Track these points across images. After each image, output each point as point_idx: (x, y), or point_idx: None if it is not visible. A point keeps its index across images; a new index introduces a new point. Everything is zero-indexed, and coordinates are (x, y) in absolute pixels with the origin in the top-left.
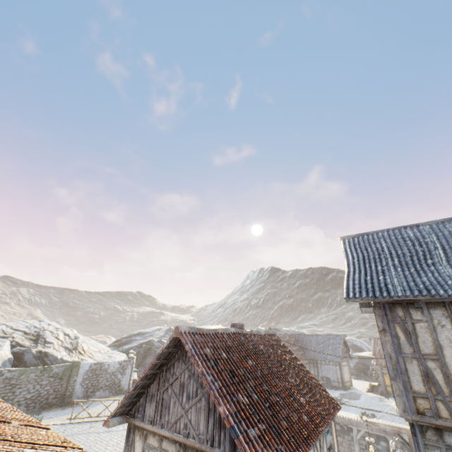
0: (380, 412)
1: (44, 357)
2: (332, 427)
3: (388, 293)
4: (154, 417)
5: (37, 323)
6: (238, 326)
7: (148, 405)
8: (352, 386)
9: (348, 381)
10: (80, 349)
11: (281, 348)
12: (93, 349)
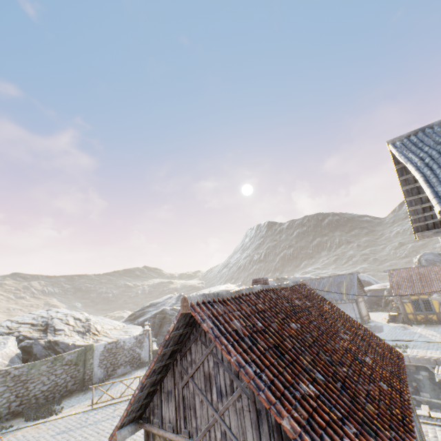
0: (410, 342)
1: (54, 346)
2: None
3: None
4: (176, 423)
5: (45, 313)
6: (262, 282)
7: (165, 406)
8: (370, 319)
9: (366, 316)
10: (93, 331)
11: (316, 298)
12: (108, 327)
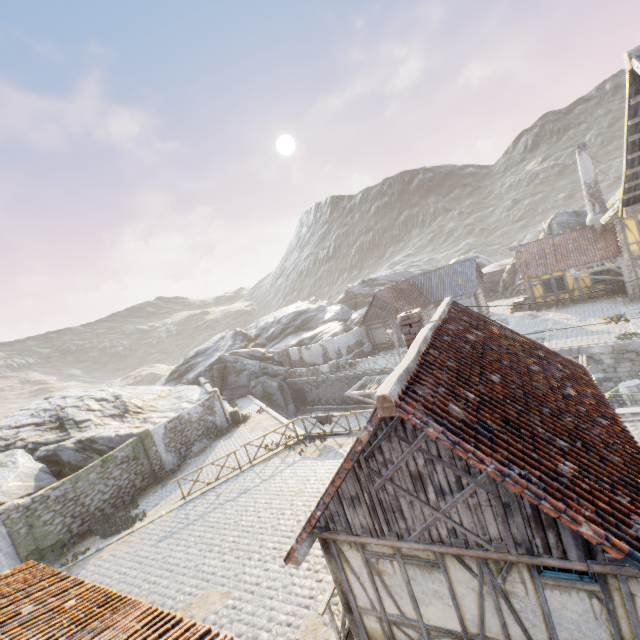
0: (545, 332)
1: (90, 445)
2: None
3: None
4: (374, 528)
5: (45, 404)
6: (416, 319)
7: (351, 513)
8: (490, 313)
9: (485, 309)
10: (133, 410)
11: (479, 321)
12: (149, 398)
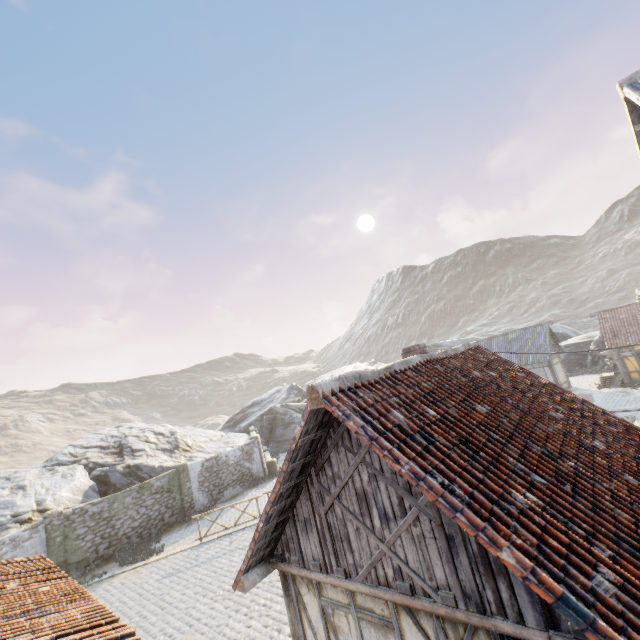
0: (638, 411)
1: (136, 471)
2: None
3: None
4: (323, 560)
5: (115, 431)
6: (417, 351)
7: (304, 539)
8: (571, 387)
9: (565, 383)
10: (183, 447)
11: (502, 365)
12: (202, 440)
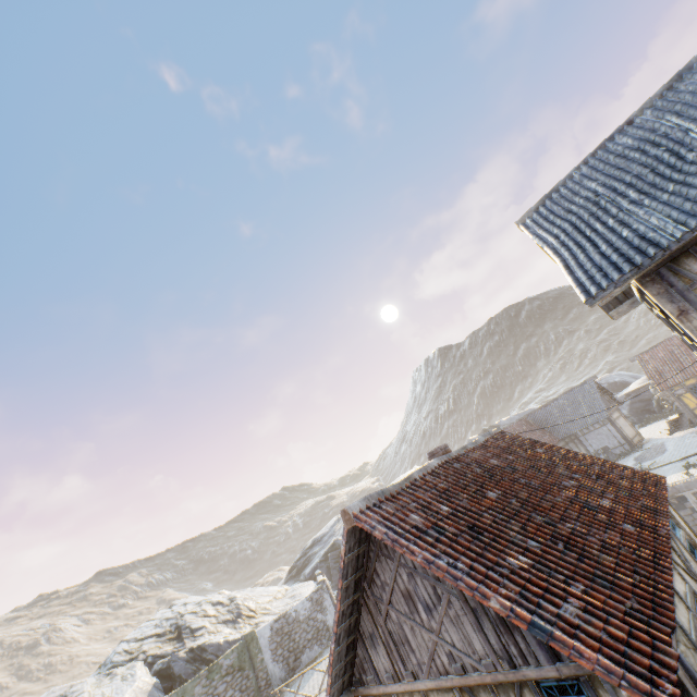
0: None
1: (200, 654)
2: (674, 515)
3: (656, 246)
4: (393, 669)
5: (168, 613)
6: (440, 452)
7: (374, 655)
8: (644, 439)
9: (635, 436)
10: (246, 613)
11: (522, 446)
12: (265, 600)
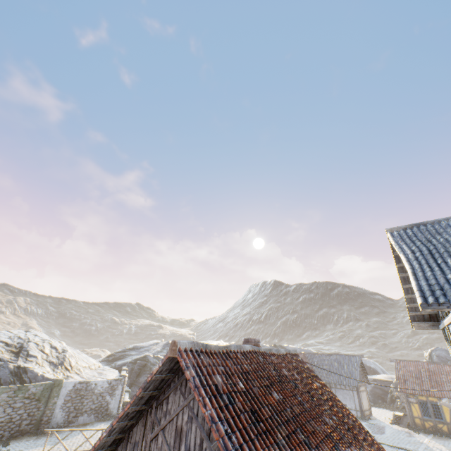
0: None
1: (22, 373)
2: None
3: None
4: None
5: (23, 334)
6: (253, 343)
7: None
8: (372, 416)
9: (367, 410)
10: (66, 365)
11: (307, 373)
12: (82, 364)
